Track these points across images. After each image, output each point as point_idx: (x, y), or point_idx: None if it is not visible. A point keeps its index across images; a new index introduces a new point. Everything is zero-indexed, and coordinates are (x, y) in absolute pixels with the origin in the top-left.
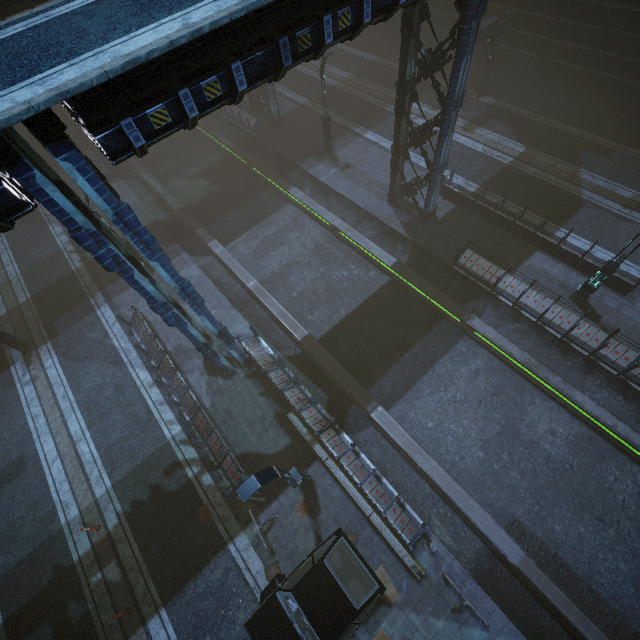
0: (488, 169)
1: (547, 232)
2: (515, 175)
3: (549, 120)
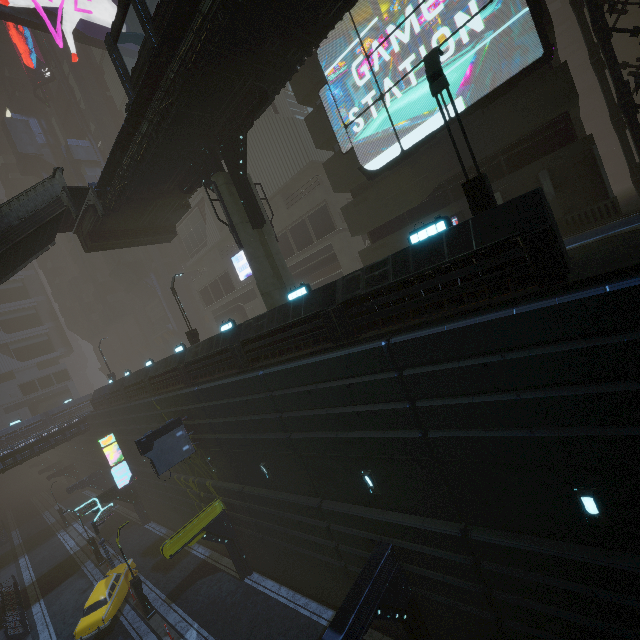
0: (57, 562)
1: (30, 605)
2: (66, 562)
3: (129, 511)
